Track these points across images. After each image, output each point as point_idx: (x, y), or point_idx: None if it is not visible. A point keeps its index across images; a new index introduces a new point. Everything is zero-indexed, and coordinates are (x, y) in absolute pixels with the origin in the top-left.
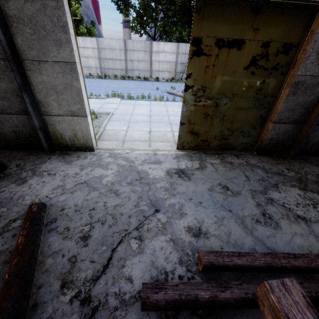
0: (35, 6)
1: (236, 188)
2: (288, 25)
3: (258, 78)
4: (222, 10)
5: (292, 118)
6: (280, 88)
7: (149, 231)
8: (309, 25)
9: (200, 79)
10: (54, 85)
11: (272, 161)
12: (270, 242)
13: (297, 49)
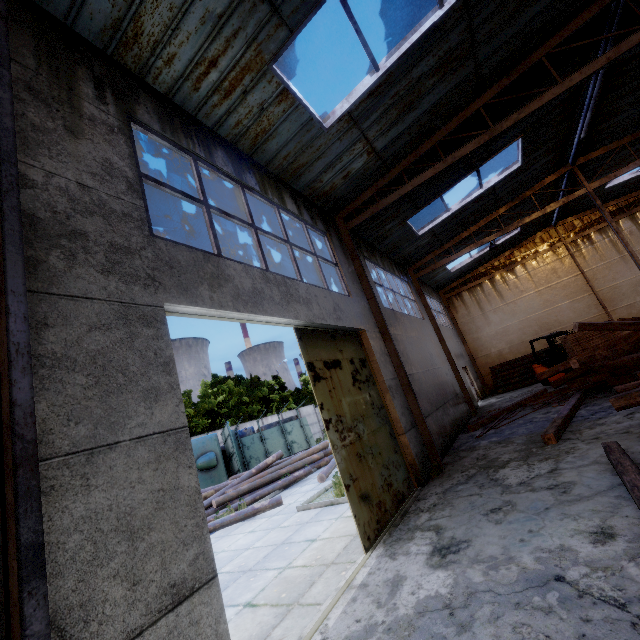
0: (111, 335)
1: (497, 503)
2: (353, 346)
3: (365, 392)
4: (314, 338)
5: (408, 422)
6: (381, 397)
7: (620, 587)
8: (361, 345)
9: (332, 408)
10: (124, 511)
11: (442, 478)
12: (600, 487)
13: (367, 362)
